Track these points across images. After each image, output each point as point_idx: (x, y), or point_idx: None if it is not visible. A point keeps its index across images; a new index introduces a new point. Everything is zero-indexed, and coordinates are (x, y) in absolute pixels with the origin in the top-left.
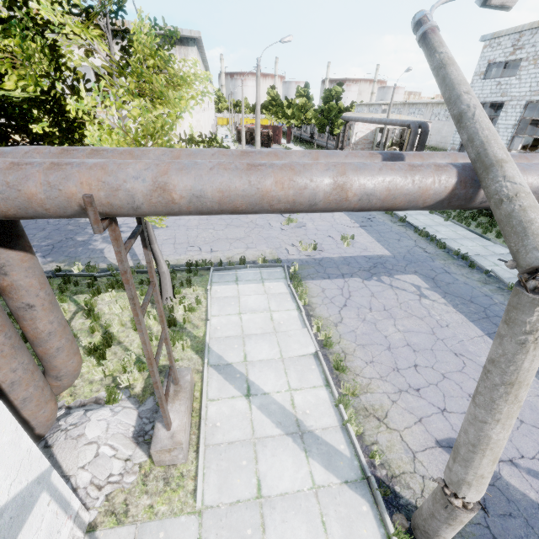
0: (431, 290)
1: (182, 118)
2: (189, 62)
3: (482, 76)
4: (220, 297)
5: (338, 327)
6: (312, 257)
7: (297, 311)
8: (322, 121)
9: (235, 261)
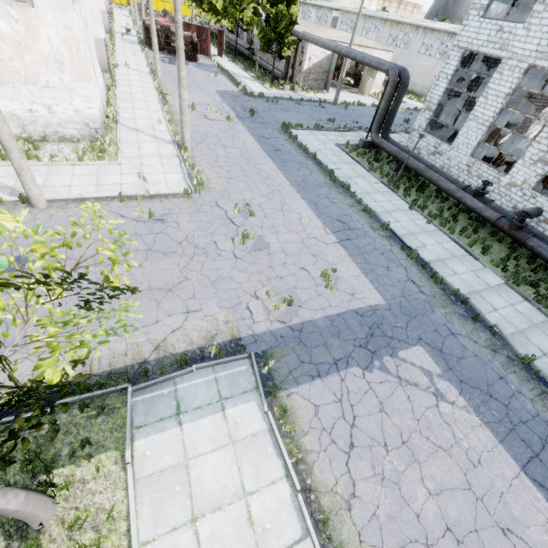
0: (445, 378)
1: None
2: None
3: (481, 11)
4: (152, 476)
5: (353, 510)
6: (288, 323)
7: (287, 481)
8: (267, 34)
9: (170, 354)
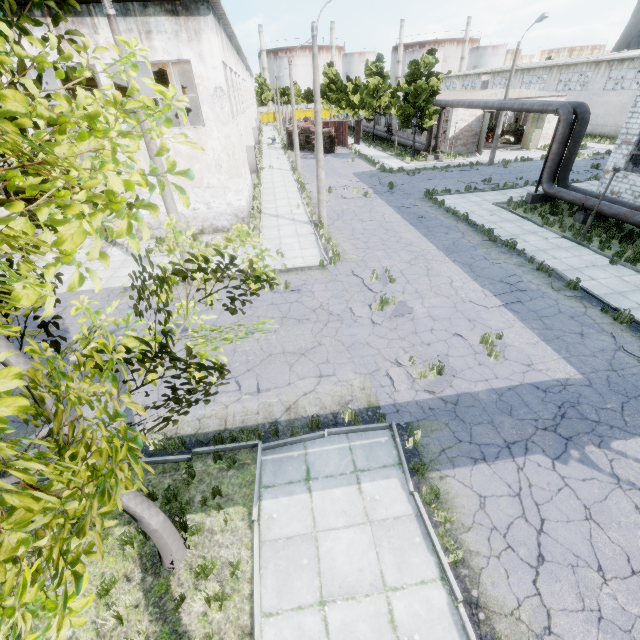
0: None
1: (103, 257)
2: (204, 43)
3: None
4: (278, 540)
5: None
6: (439, 394)
7: (443, 586)
8: (406, 111)
9: (301, 416)
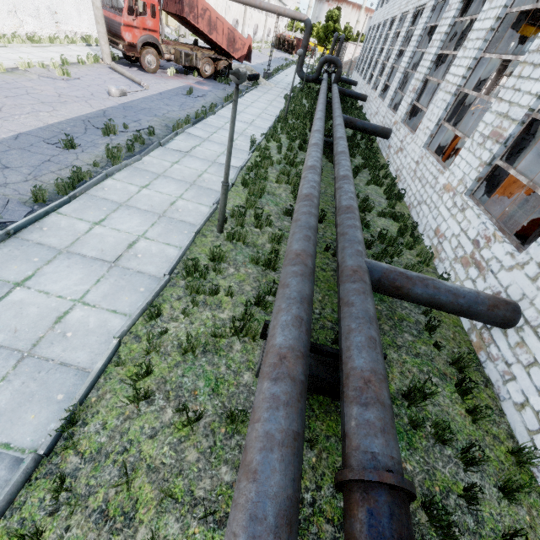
0: None
1: None
2: None
3: (375, 9)
4: None
5: None
6: None
7: None
8: (322, 36)
9: None
